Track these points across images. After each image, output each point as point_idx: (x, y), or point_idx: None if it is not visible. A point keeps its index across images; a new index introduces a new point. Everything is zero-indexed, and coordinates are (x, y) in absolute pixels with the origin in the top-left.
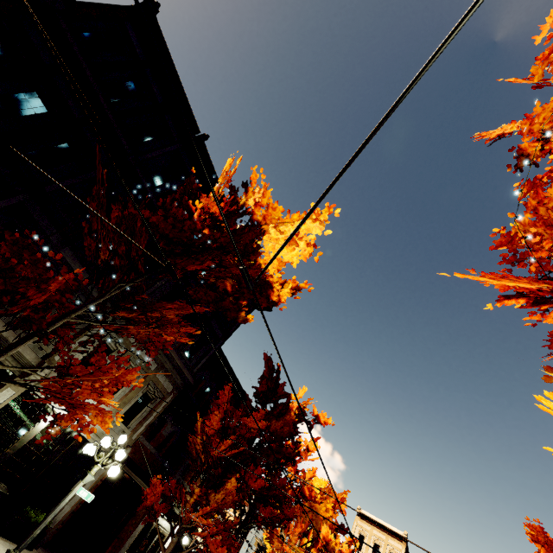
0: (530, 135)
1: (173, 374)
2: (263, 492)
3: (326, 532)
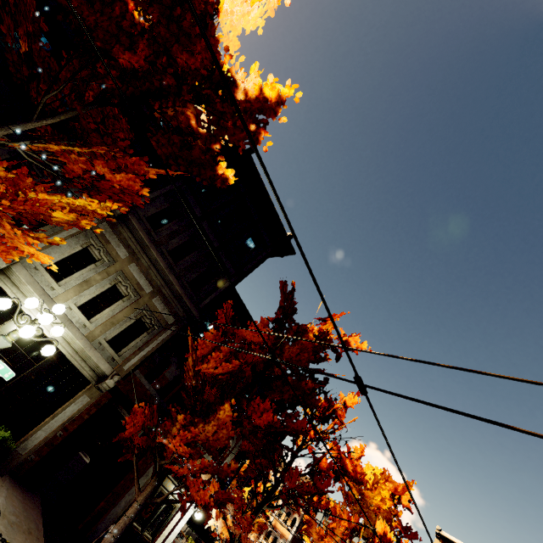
0: None
1: (173, 303)
2: (270, 429)
3: (382, 528)
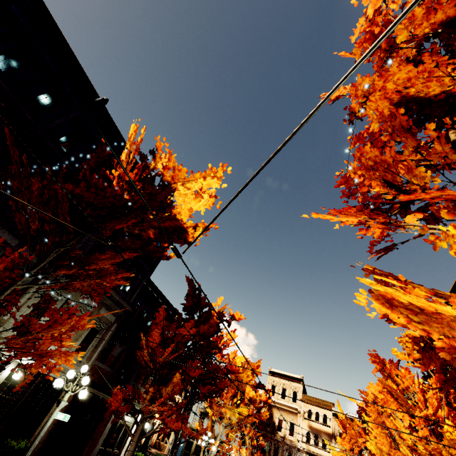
0: (356, 98)
1: (113, 308)
2: (202, 377)
3: (249, 391)
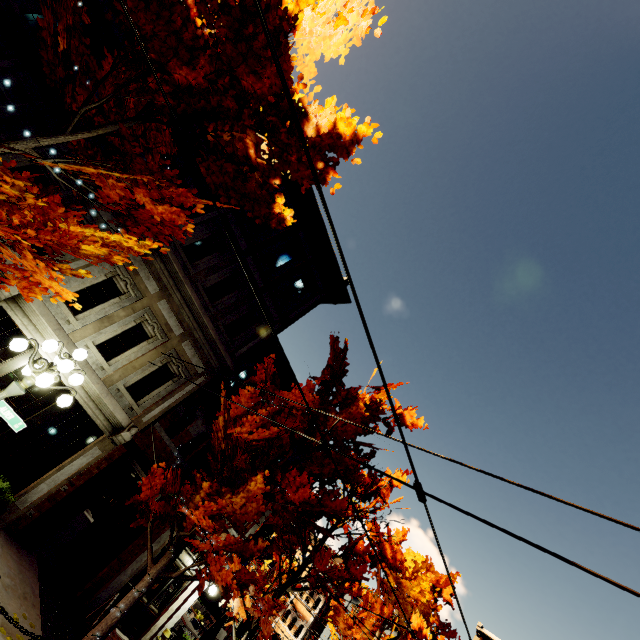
0: None
1: (205, 349)
2: (306, 508)
3: (418, 623)
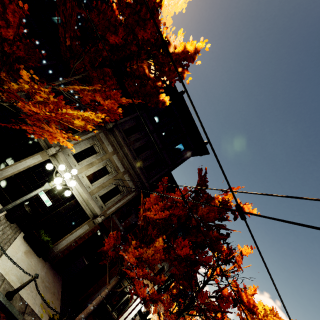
0: None
1: (135, 178)
2: (187, 258)
3: None
